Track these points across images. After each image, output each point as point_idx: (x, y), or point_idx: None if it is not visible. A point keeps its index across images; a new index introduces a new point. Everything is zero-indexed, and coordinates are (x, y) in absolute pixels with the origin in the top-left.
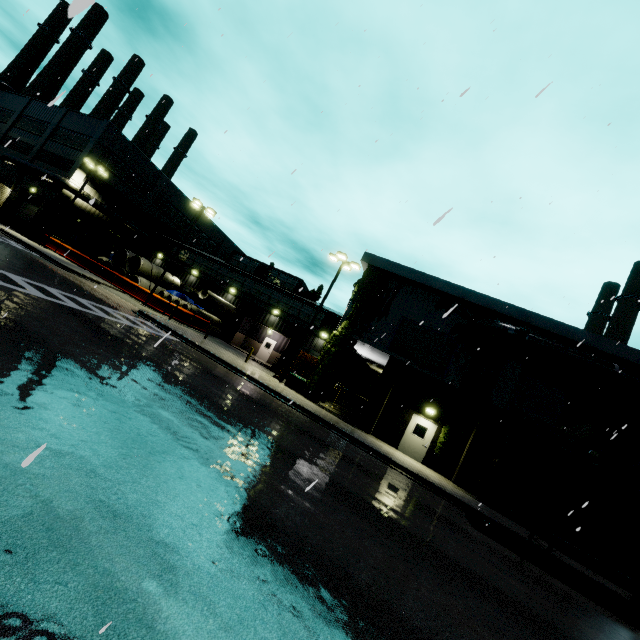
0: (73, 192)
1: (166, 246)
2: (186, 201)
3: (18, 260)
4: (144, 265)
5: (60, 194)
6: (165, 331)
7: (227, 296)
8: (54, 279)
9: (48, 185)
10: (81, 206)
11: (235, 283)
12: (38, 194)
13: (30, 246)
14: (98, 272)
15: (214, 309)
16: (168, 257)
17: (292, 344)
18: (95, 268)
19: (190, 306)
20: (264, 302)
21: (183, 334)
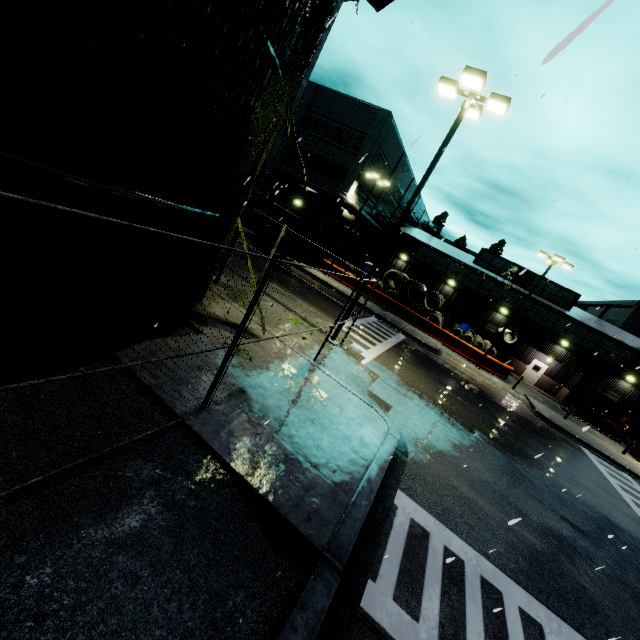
0: (352, 211)
1: (409, 245)
2: (407, 173)
3: (509, 419)
4: (441, 302)
5: (337, 213)
6: (603, 459)
7: (496, 316)
8: (544, 438)
9: (315, 197)
10: (344, 217)
11: (505, 301)
12: (304, 208)
13: (376, 314)
14: (403, 315)
15: (478, 327)
16: (413, 260)
17: (584, 381)
18: (398, 310)
19: (495, 351)
20: (547, 329)
21: (603, 451)
